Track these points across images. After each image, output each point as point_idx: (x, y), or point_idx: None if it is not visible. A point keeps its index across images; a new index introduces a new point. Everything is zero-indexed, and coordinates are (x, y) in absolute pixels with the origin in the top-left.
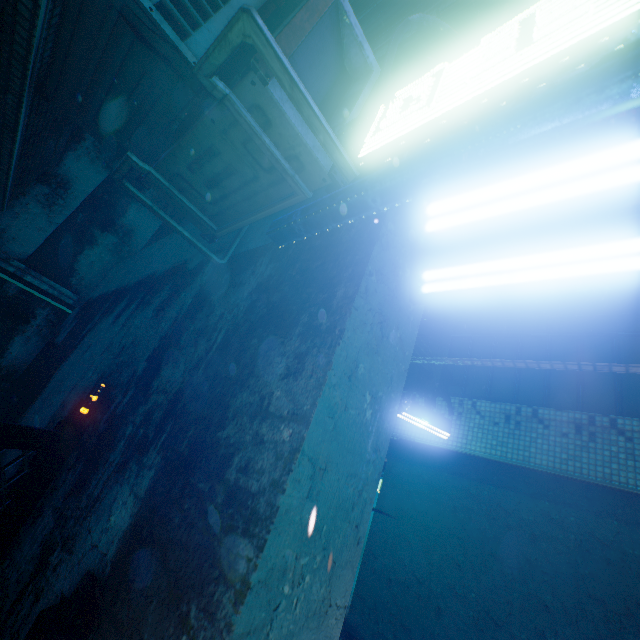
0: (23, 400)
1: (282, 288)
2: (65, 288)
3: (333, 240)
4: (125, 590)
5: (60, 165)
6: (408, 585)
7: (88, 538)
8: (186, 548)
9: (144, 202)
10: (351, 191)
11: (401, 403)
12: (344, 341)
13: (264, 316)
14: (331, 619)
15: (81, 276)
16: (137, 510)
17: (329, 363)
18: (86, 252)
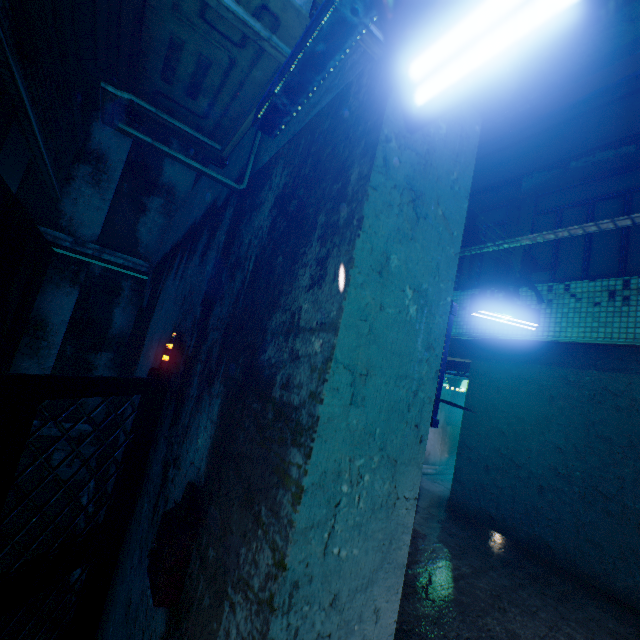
0: (133, 358)
1: (297, 194)
2: (136, 258)
3: (341, 115)
4: (216, 495)
5: (91, 140)
6: (506, 470)
7: (187, 457)
8: (251, 460)
9: (143, 141)
10: (322, 11)
11: (477, 302)
12: (365, 231)
13: (285, 230)
14: (401, 510)
15: (145, 244)
16: (214, 432)
17: (350, 260)
18: (141, 220)
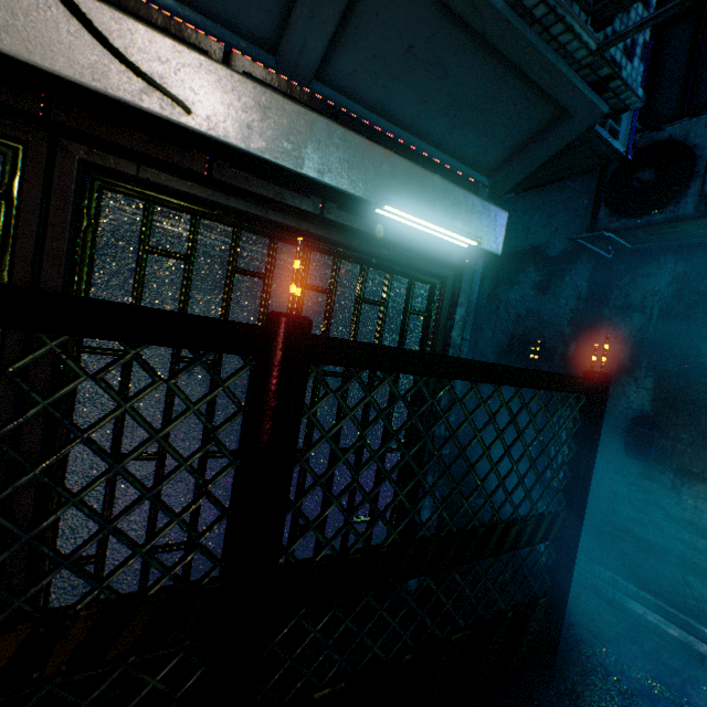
0: None
1: (706, 283)
2: None
3: None
4: (674, 417)
5: None
6: None
7: (616, 406)
8: None
9: (582, 244)
10: None
11: None
12: None
13: (698, 300)
14: None
15: None
16: (652, 393)
17: None
18: None
